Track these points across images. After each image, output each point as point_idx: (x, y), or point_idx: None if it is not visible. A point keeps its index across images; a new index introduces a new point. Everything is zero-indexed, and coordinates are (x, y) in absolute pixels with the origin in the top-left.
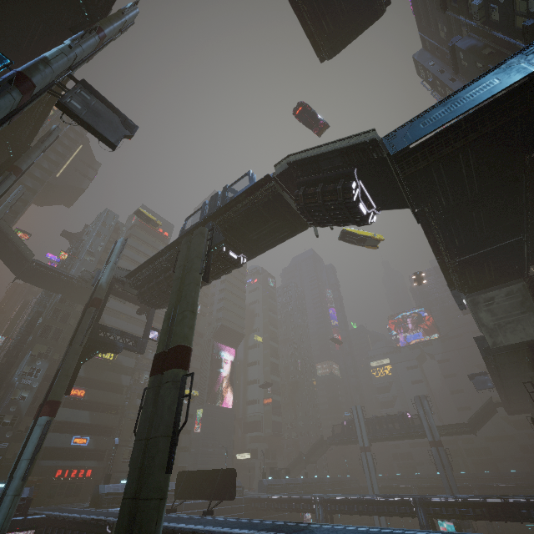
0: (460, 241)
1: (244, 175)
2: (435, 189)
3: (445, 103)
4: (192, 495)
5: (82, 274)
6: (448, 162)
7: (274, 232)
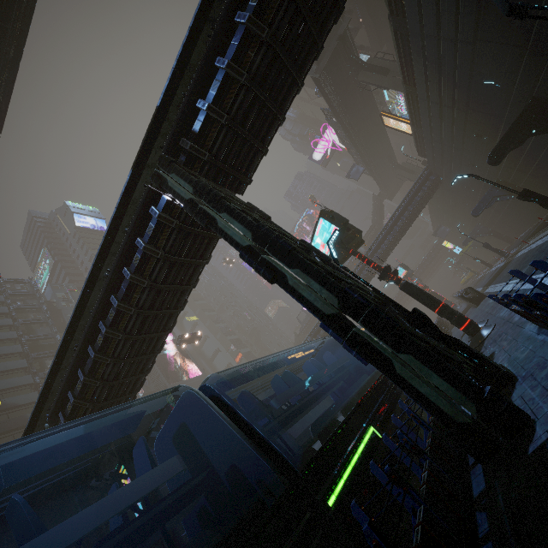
0: None
1: None
2: None
3: None
4: None
5: None
6: None
7: None
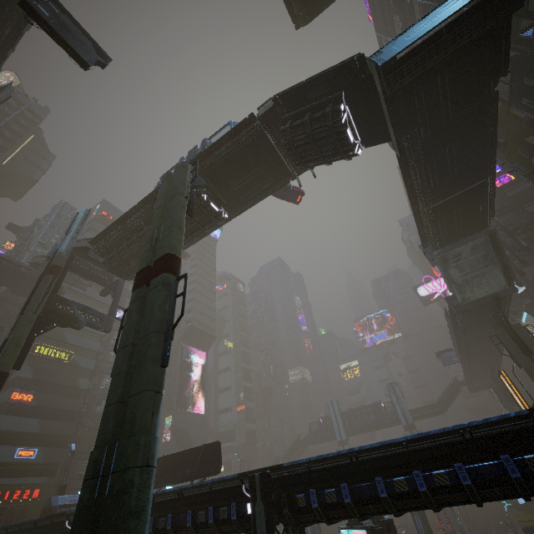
0: (435, 183)
1: (225, 125)
2: (416, 117)
3: (426, 18)
4: (169, 480)
5: (32, 261)
6: (428, 84)
7: (257, 182)
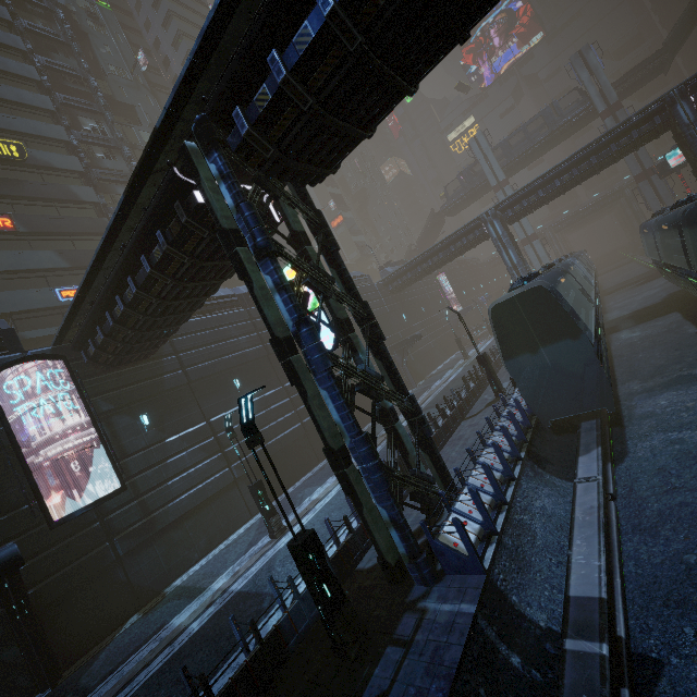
0: None
1: None
2: None
3: None
4: None
5: None
6: None
7: None
